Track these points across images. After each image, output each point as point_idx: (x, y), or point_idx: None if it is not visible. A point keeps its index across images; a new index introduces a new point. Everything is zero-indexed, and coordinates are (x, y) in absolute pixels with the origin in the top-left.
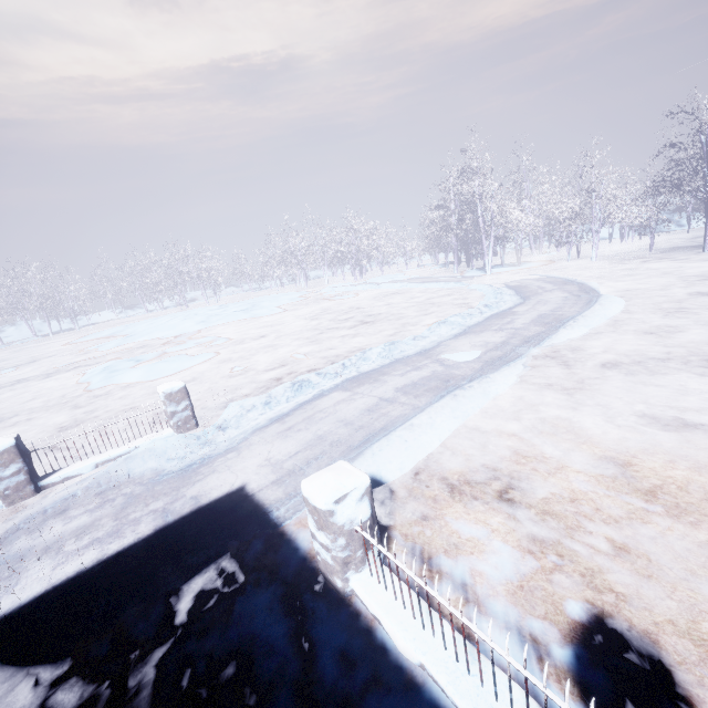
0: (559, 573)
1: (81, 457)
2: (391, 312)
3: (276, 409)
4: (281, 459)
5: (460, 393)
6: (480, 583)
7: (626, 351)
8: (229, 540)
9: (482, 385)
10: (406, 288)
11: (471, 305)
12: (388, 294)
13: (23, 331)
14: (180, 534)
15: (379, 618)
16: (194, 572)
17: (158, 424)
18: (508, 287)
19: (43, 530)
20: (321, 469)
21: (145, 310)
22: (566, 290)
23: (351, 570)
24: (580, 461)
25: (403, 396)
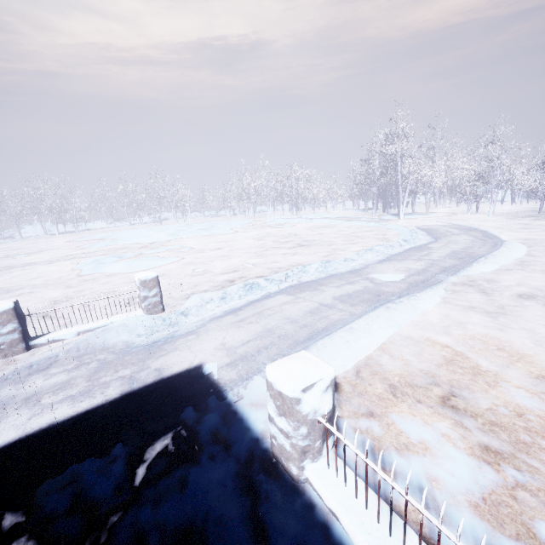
0: (522, 490)
1: (67, 325)
2: (322, 240)
3: (230, 304)
4: (235, 345)
5: (392, 306)
6: (438, 489)
7: (538, 286)
8: (186, 412)
9: (411, 301)
10: (334, 223)
11: (390, 240)
12: (320, 227)
13: (38, 229)
14: (143, 401)
15: (338, 515)
16: (153, 438)
17: (132, 306)
18: (420, 229)
19: (27, 382)
20: (270, 358)
21: (129, 223)
22: (472, 235)
23: (307, 459)
24: (517, 378)
25: (340, 304)
